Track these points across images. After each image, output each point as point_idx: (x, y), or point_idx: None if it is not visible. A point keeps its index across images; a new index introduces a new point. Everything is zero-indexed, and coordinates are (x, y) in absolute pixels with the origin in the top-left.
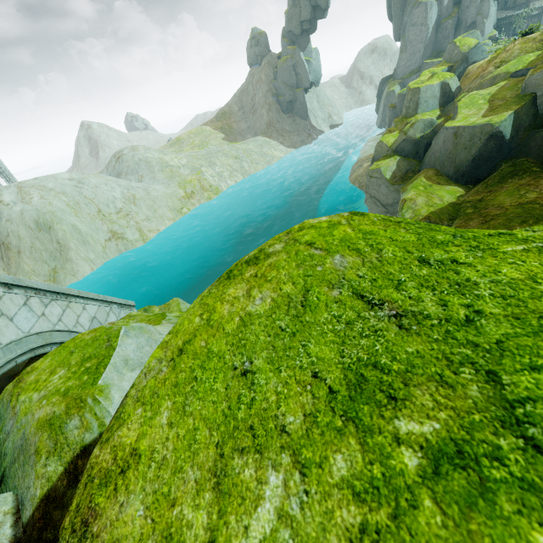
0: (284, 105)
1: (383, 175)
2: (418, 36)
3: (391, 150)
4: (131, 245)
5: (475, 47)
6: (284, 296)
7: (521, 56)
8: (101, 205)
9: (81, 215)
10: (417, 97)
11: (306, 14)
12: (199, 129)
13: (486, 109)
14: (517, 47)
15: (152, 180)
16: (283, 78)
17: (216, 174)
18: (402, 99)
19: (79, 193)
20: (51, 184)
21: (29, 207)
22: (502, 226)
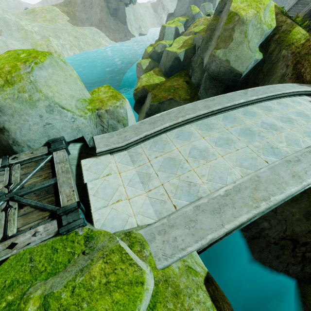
0: (111, 10)
1: (142, 66)
2: None
3: (148, 55)
4: None
5: (198, 13)
6: (9, 55)
7: (200, 25)
8: None
9: None
10: (164, 31)
11: None
12: (50, 8)
13: (180, 46)
14: (202, 20)
15: (10, 36)
16: None
17: (60, 44)
18: None
19: None
20: None
21: None
22: (159, 92)
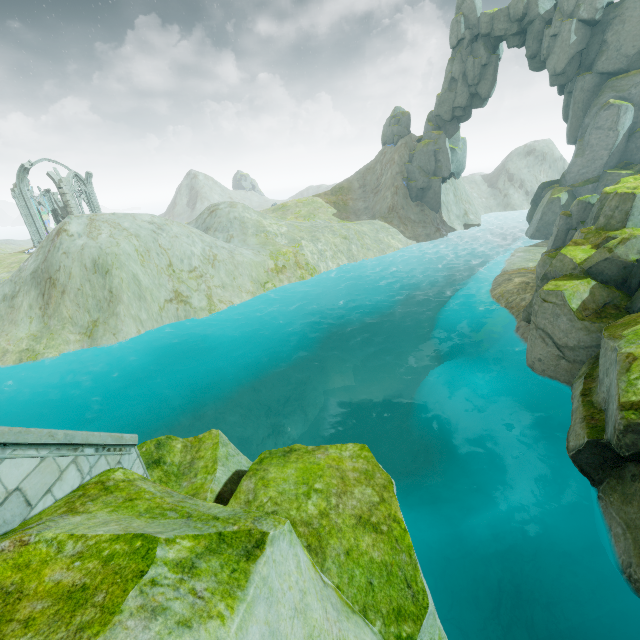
0: (414, 191)
1: (566, 301)
2: (603, 142)
3: (580, 269)
4: (193, 313)
5: None
6: None
7: None
8: (174, 259)
9: (147, 265)
10: (629, 206)
11: (462, 101)
12: (310, 199)
13: None
14: None
15: (242, 242)
16: (420, 162)
17: (317, 251)
18: (583, 208)
19: (154, 240)
20: (127, 223)
21: (93, 243)
22: None
